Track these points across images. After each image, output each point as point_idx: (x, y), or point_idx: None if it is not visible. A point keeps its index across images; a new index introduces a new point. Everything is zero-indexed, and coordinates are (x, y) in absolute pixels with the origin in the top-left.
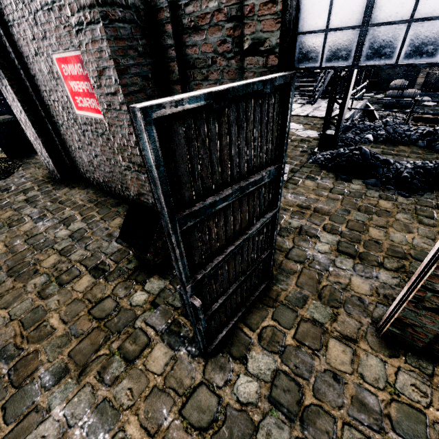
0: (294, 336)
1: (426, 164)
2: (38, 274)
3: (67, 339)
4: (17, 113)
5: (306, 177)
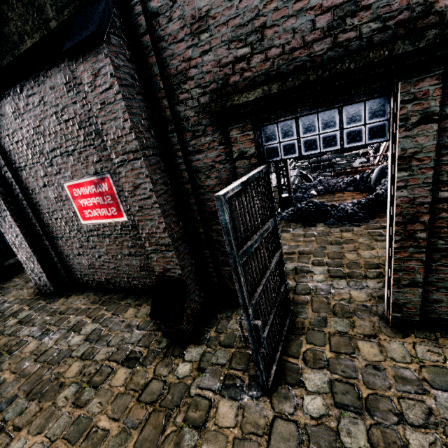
0: (330, 349)
1: (360, 201)
2: (65, 386)
3: (126, 434)
4: (11, 238)
5: (281, 231)
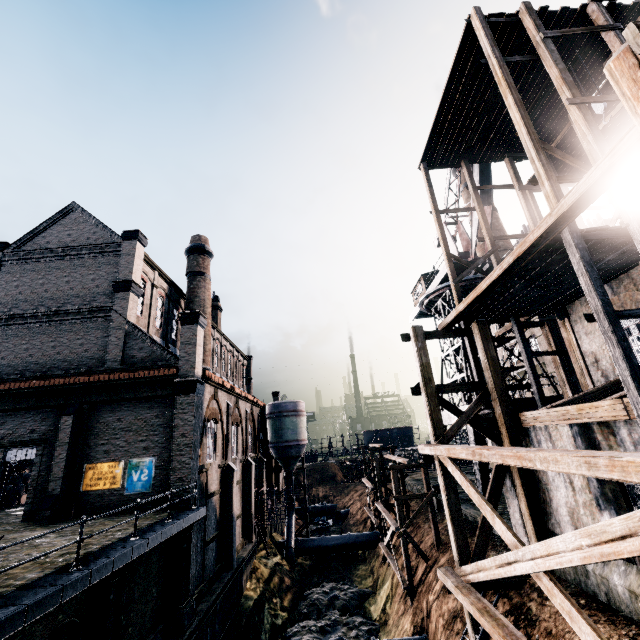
0: None
1: None
2: None
3: None
4: None
5: None
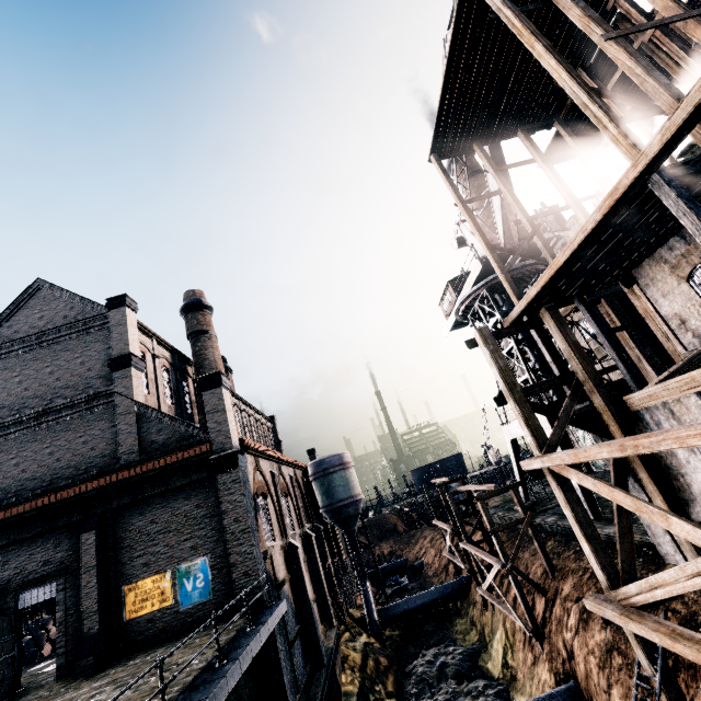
0: (18, 699)
1: None
2: None
3: None
4: None
5: None
